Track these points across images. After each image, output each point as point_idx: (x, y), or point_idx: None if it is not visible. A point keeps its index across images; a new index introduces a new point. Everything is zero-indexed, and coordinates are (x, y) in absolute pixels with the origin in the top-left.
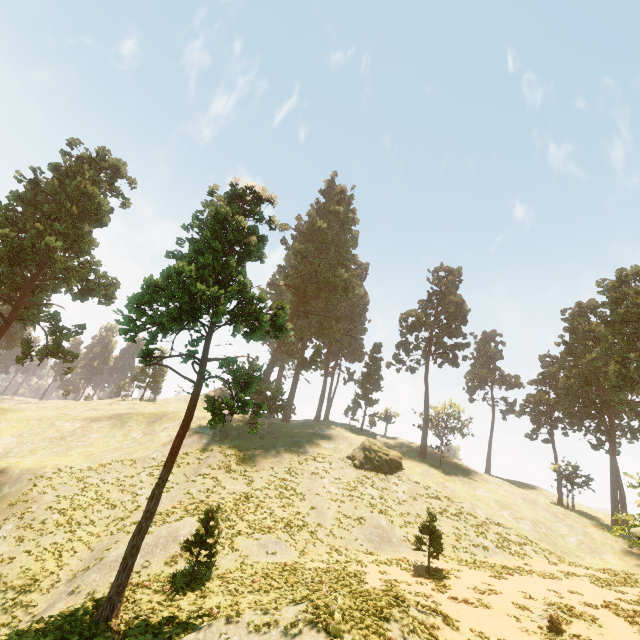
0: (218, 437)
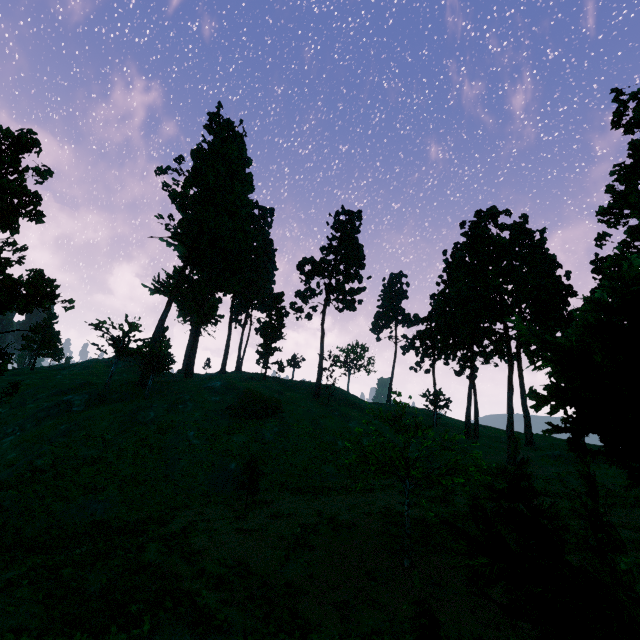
0: (93, 403)
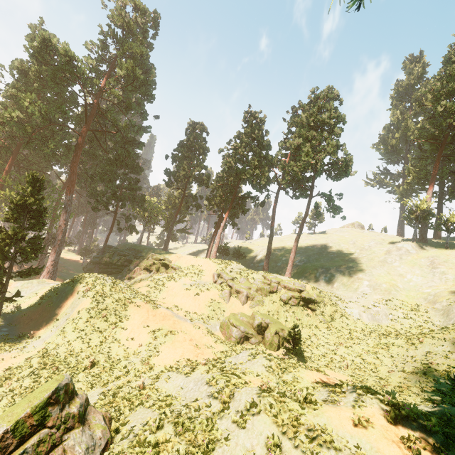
0: (417, 249)
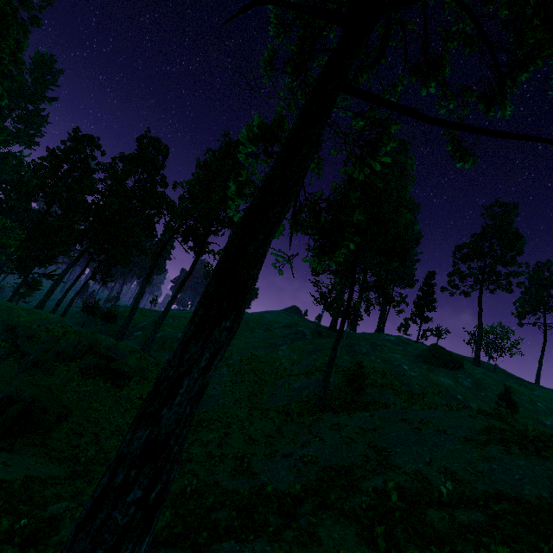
0: (315, 335)
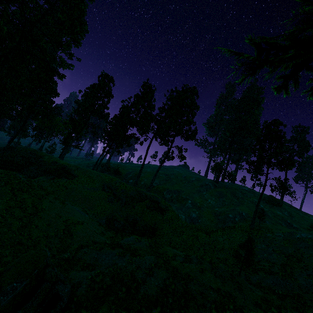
0: (214, 186)
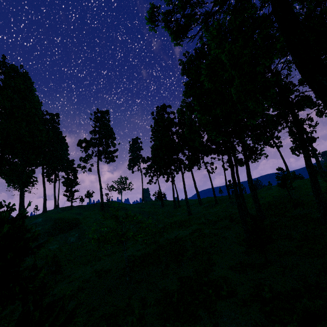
0: None
